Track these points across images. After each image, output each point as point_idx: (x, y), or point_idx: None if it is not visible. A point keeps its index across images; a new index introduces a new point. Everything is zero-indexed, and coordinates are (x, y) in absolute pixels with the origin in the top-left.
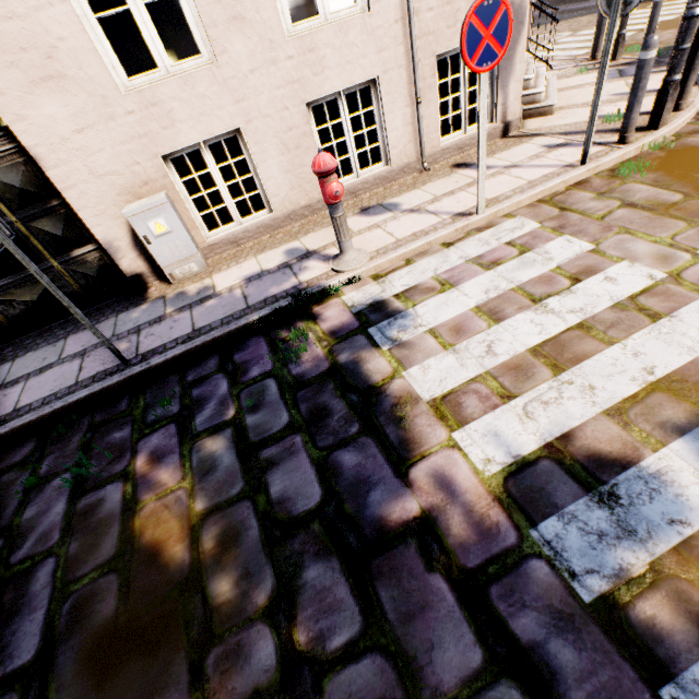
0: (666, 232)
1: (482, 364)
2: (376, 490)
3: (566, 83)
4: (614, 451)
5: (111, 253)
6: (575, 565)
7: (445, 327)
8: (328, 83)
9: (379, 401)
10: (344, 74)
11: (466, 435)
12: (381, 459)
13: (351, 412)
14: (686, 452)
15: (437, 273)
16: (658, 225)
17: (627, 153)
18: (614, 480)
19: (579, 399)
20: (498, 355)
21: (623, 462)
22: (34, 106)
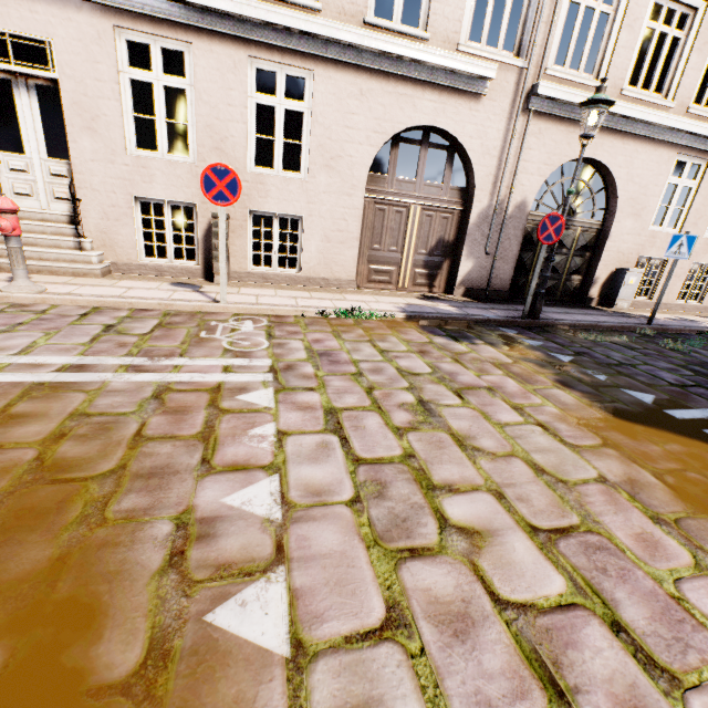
0: None
1: None
2: None
3: None
4: None
5: (592, 283)
6: None
7: None
8: (703, 258)
9: None
10: None
11: None
12: None
13: None
14: None
15: None
16: None
17: None
18: None
19: None
20: None
21: None
22: (624, 220)
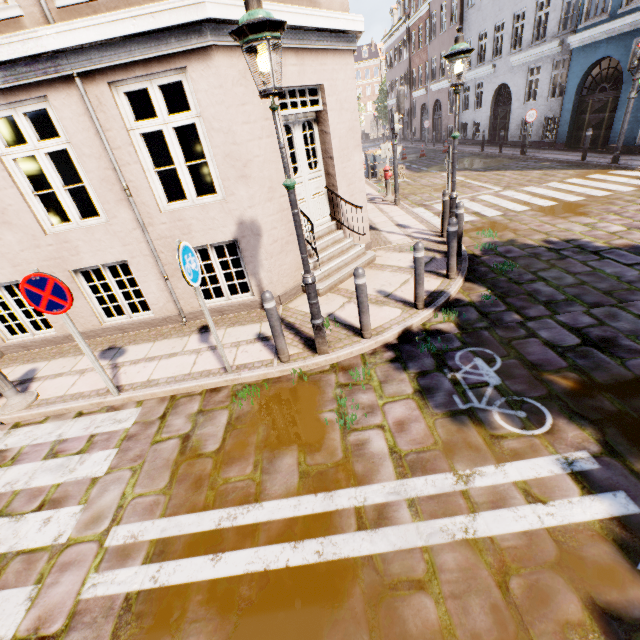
0: (145, 487)
1: None
2: None
3: (387, 259)
4: None
5: None
6: None
7: None
8: (85, 261)
9: None
10: (98, 256)
11: None
12: None
13: None
14: None
15: (30, 443)
16: (155, 475)
17: (270, 373)
18: None
19: None
20: None
21: None
22: None
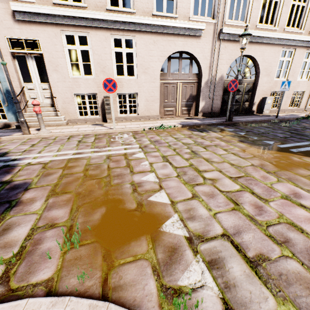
0: None
1: None
2: None
3: None
4: None
5: (253, 105)
6: None
7: None
8: (298, 89)
9: None
10: (300, 88)
11: None
12: None
13: None
14: None
15: None
16: None
17: None
18: None
19: None
20: None
21: None
22: (263, 78)
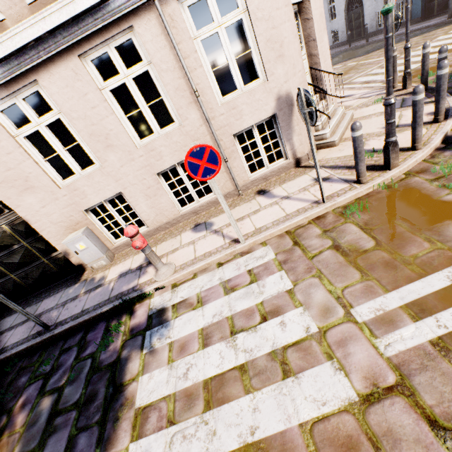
0: (343, 282)
1: (176, 384)
2: None
3: (362, 112)
4: None
5: (66, 256)
6: None
7: (178, 342)
8: (166, 162)
9: (118, 398)
10: (175, 156)
11: (135, 448)
12: (92, 450)
13: (103, 402)
14: None
15: (201, 290)
16: (341, 273)
17: (359, 192)
18: None
19: (202, 441)
20: (187, 379)
21: None
22: (23, 200)
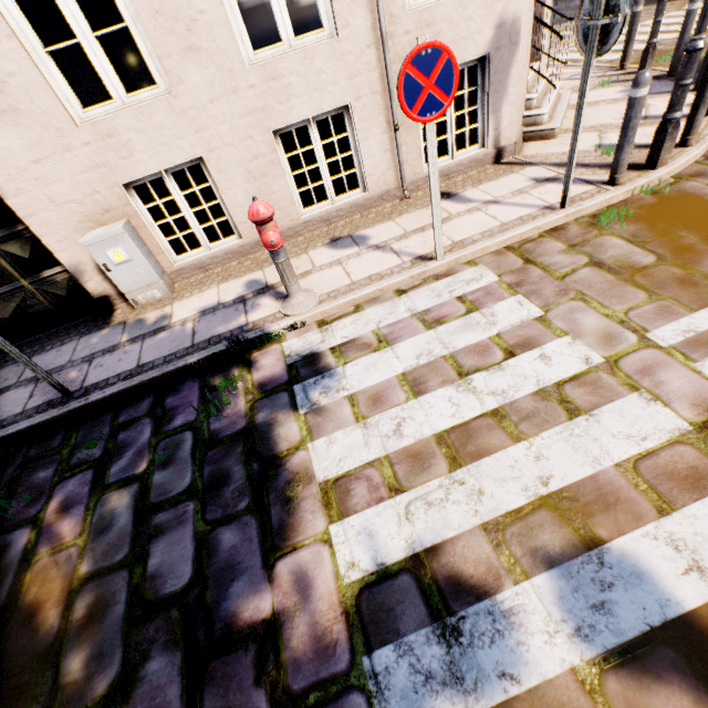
0: (623, 303)
1: (385, 445)
2: (240, 581)
3: None
4: (476, 576)
5: (77, 277)
6: (392, 707)
7: (365, 394)
8: (294, 111)
9: (276, 474)
10: (312, 102)
11: (343, 530)
12: (256, 544)
13: (247, 483)
14: (546, 591)
15: (379, 326)
16: (617, 294)
17: (614, 197)
18: (464, 611)
19: (463, 504)
20: (404, 437)
21: (480, 591)
22: None
